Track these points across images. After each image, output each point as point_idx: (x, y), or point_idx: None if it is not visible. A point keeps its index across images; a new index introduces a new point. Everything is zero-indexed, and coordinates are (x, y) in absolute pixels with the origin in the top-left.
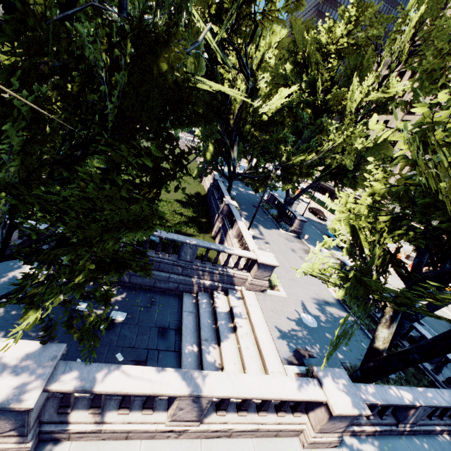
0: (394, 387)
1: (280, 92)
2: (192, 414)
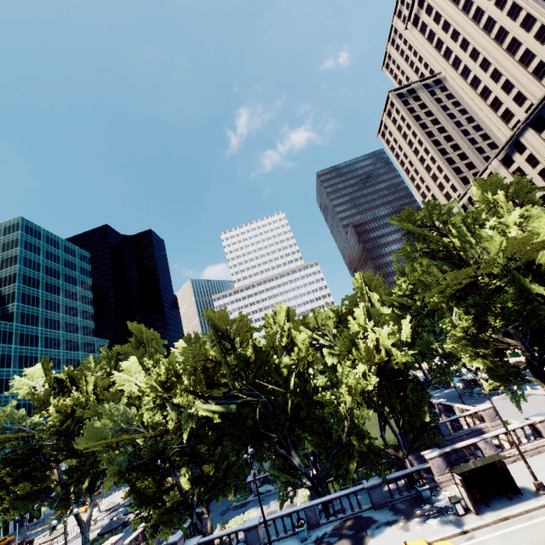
0: None
1: (403, 323)
2: (491, 450)
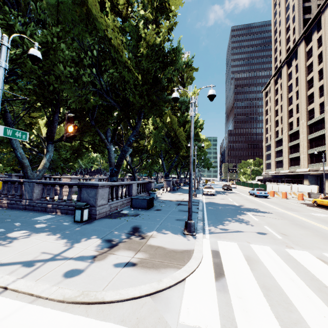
0: (25, 179)
1: None
2: None
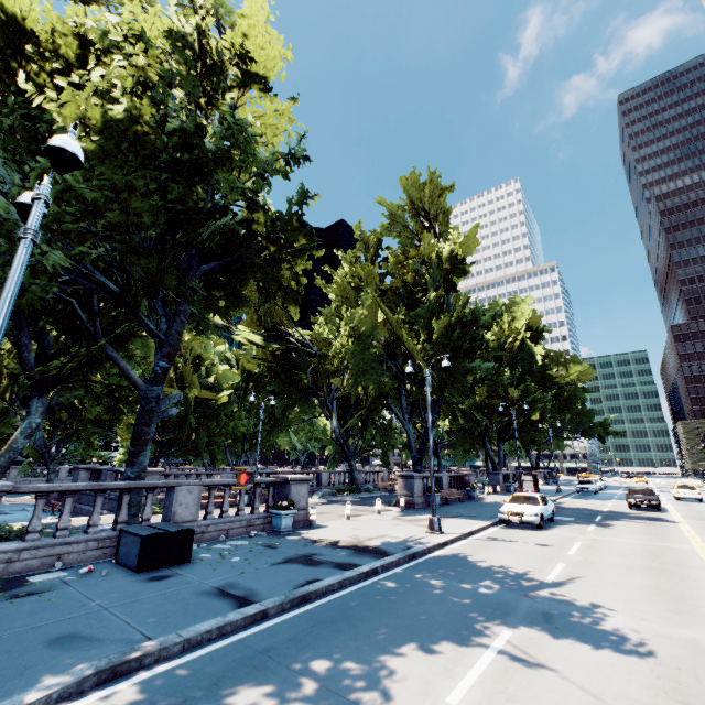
0: None
1: None
2: None
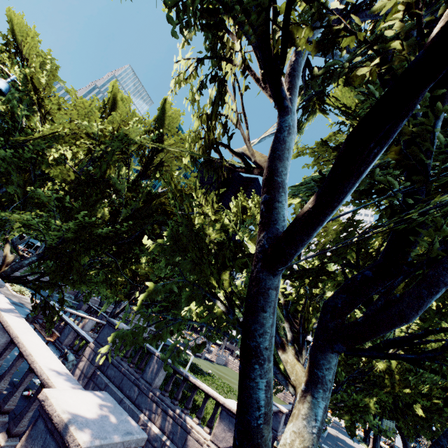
0: None
1: None
2: None
